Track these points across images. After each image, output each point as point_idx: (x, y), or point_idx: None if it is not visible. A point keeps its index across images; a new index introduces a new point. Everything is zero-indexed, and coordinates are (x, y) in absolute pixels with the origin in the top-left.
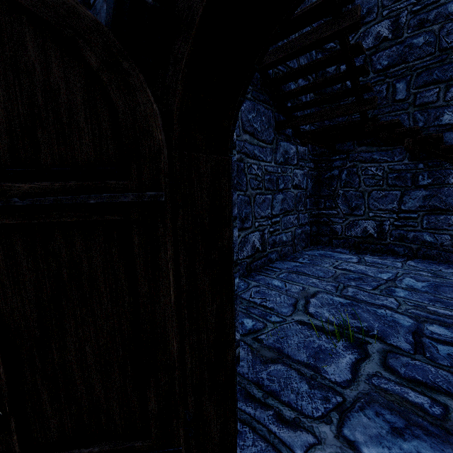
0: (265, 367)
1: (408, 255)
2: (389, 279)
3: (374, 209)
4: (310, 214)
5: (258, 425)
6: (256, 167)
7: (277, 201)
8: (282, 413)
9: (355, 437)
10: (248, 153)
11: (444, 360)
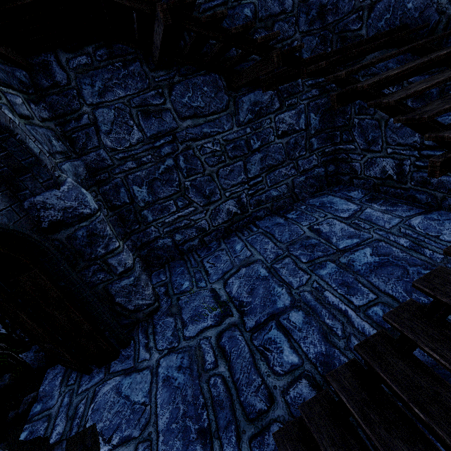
0: (166, 317)
1: (430, 204)
2: (342, 250)
3: (392, 144)
4: (321, 154)
5: (138, 345)
6: (211, 144)
7: (254, 162)
8: (149, 343)
9: (162, 363)
10: (195, 137)
11: (259, 341)
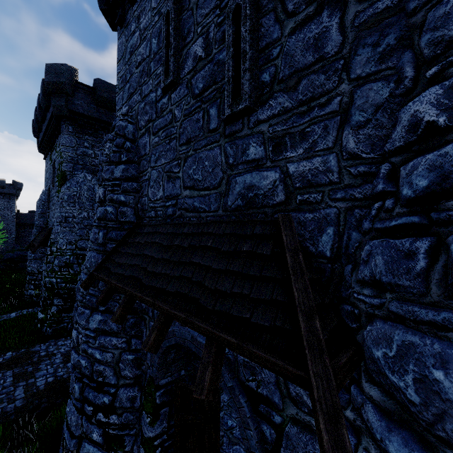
0: (232, 446)
1: None
2: None
3: None
4: None
5: None
6: None
7: None
8: None
9: None
10: None
11: None
